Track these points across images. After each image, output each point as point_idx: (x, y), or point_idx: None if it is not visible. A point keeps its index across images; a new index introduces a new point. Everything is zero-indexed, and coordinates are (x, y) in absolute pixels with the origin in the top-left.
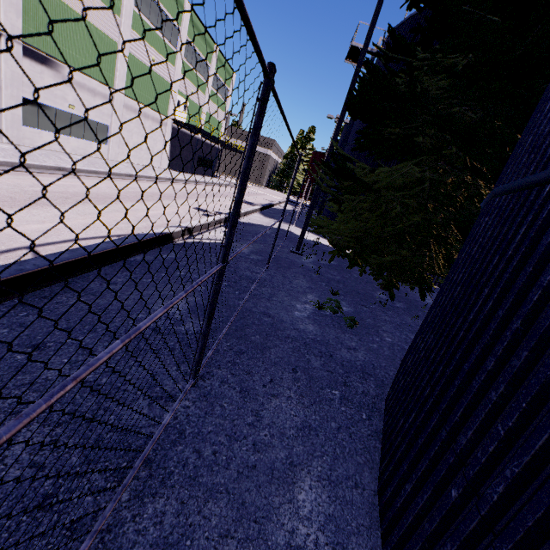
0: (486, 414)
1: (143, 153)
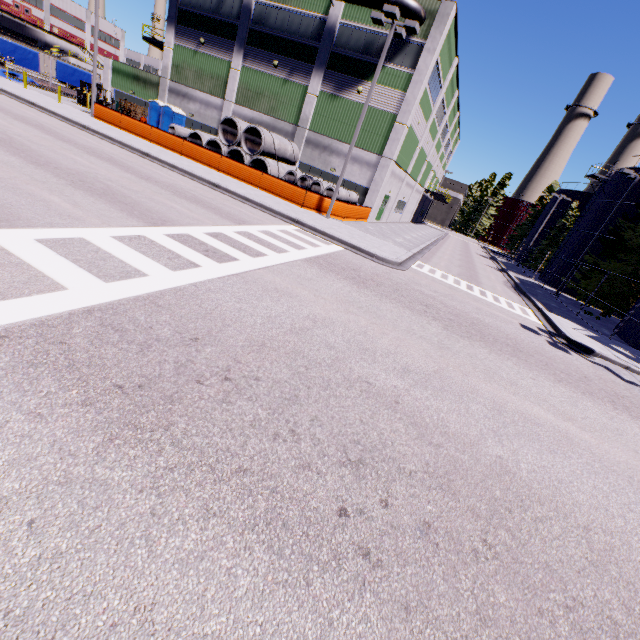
0: (634, 314)
1: (407, 214)
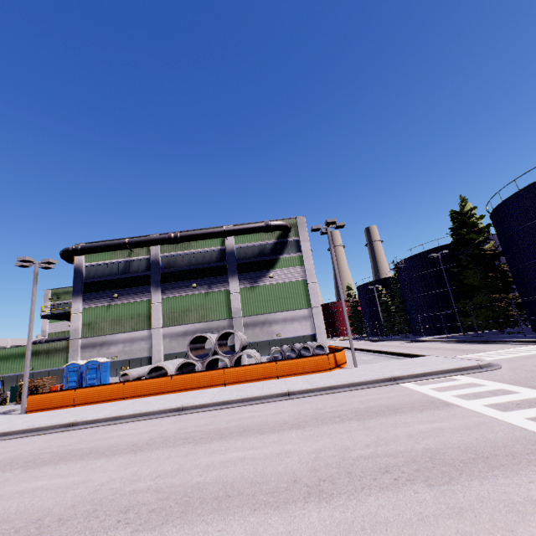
0: None
1: None
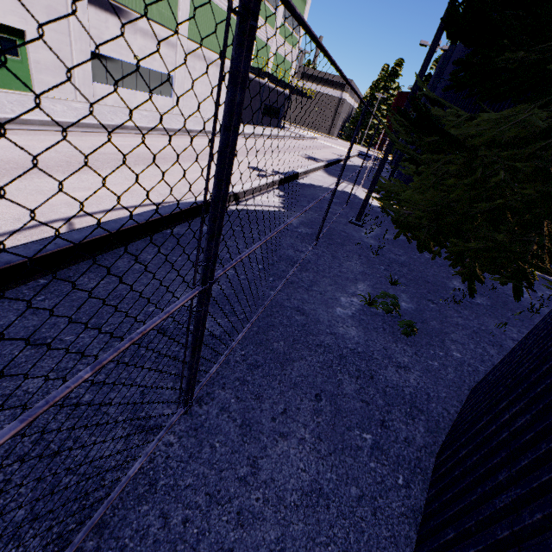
0: None
1: (207, 105)
